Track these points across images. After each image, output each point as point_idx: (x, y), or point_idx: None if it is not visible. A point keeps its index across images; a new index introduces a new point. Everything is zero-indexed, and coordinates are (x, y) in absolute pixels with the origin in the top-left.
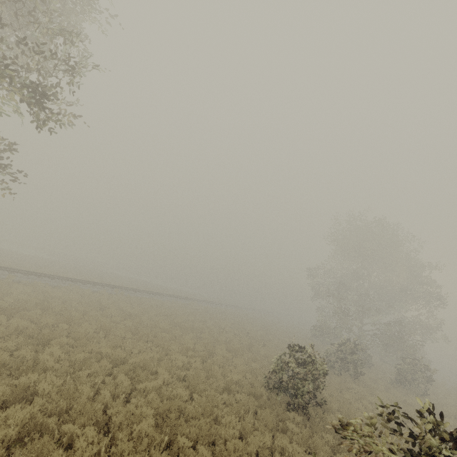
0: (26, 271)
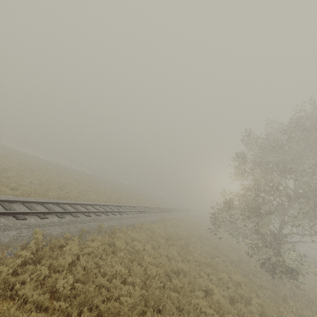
0: (167, 208)
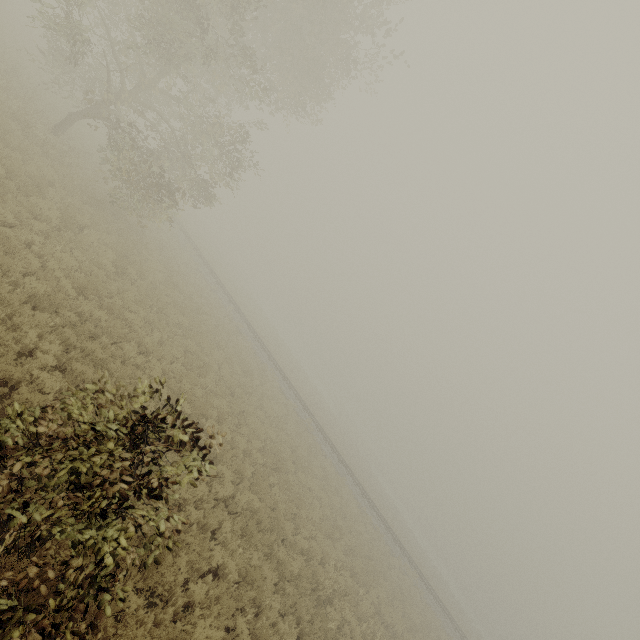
0: (263, 343)
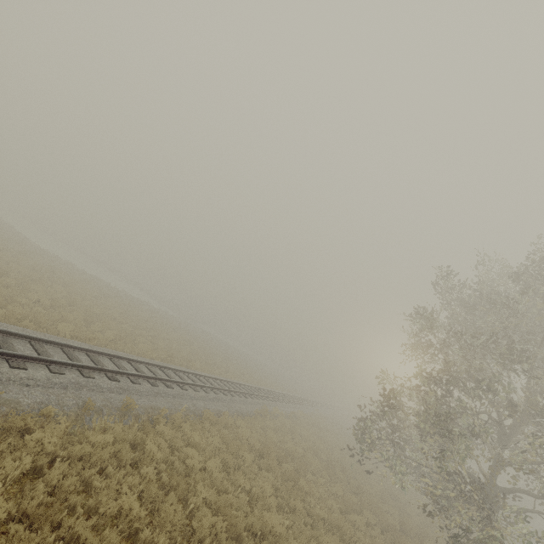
0: (279, 393)
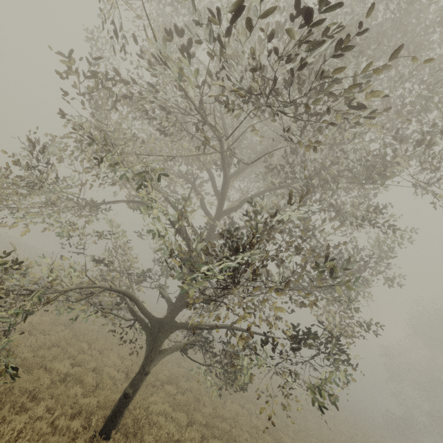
0: None
